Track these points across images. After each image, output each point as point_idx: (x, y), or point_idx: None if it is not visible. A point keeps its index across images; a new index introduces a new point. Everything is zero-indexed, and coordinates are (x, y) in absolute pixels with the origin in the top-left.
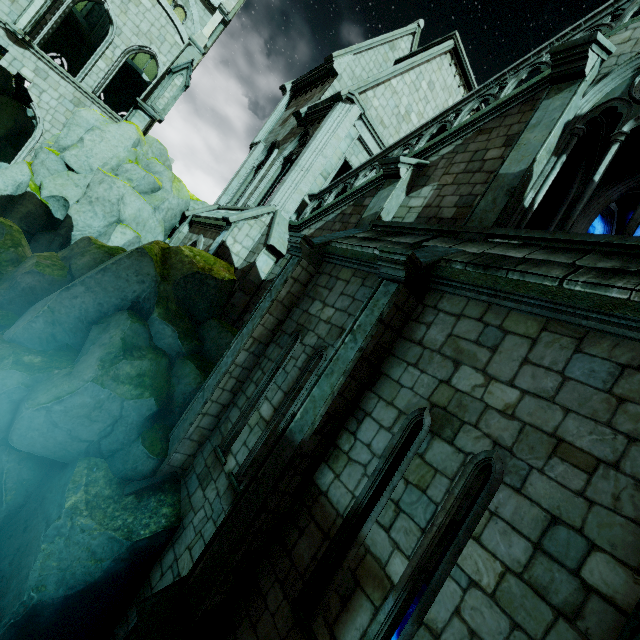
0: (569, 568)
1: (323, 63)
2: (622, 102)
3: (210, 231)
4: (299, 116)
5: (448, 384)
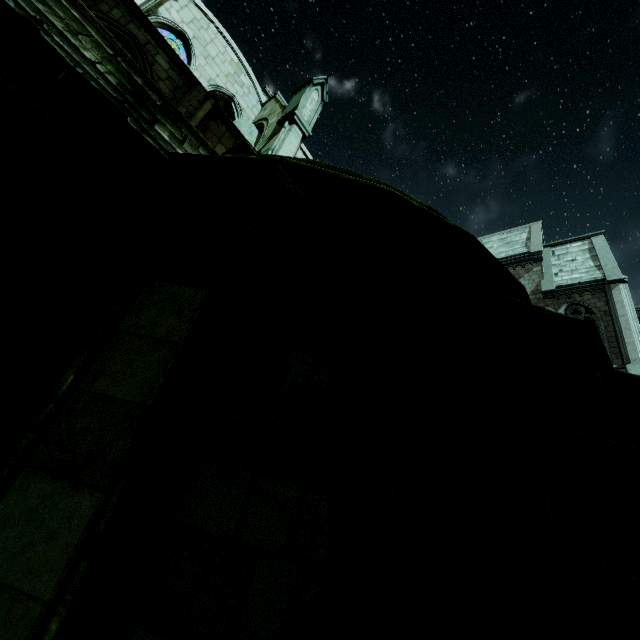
0: None
1: (518, 254)
2: None
3: None
4: (549, 292)
5: None
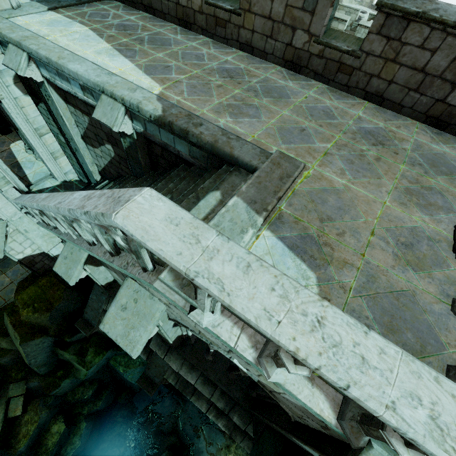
0: None
1: None
2: None
3: None
4: None
5: None
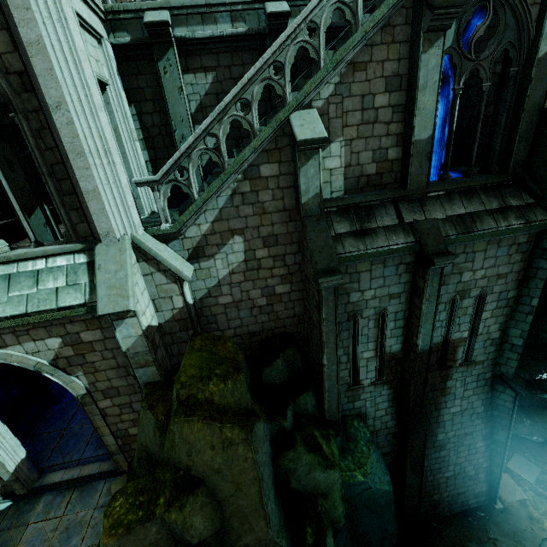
0: (505, 299)
1: None
2: (454, 51)
3: (4, 335)
4: None
5: (461, 282)
